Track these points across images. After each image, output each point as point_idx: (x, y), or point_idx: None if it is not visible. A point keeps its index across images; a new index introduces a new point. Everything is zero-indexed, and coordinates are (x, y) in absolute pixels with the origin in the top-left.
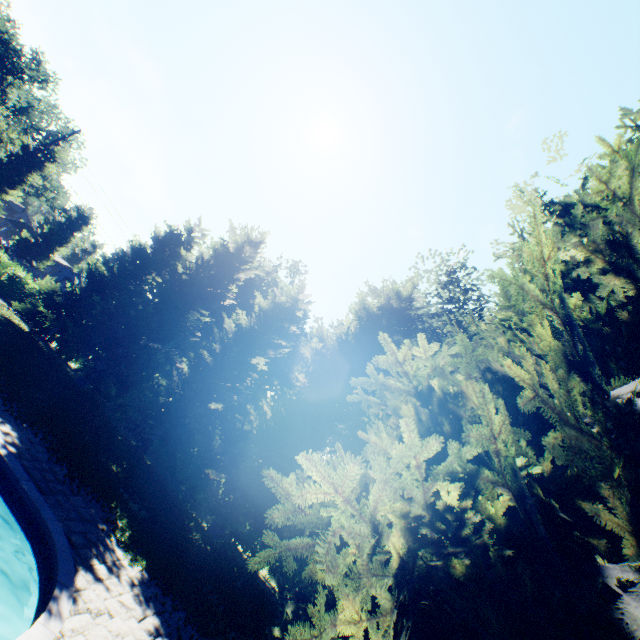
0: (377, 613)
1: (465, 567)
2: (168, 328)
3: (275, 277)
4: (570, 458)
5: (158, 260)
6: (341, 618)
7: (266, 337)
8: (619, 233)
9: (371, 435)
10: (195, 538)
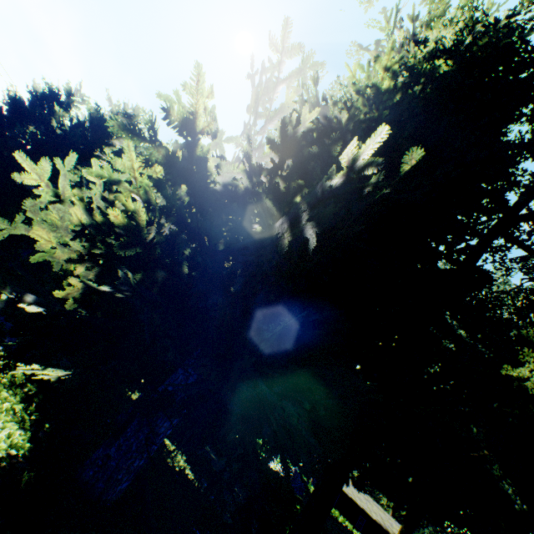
0: (68, 248)
1: (104, 220)
2: None
3: None
4: None
5: (35, 113)
6: (35, 232)
7: None
8: (297, 113)
9: None
10: None
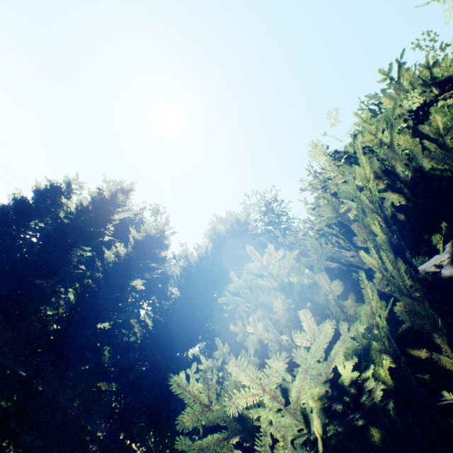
0: None
1: (379, 433)
2: (53, 265)
3: (142, 217)
4: (412, 319)
5: (40, 208)
6: None
7: (142, 262)
8: (388, 165)
9: (246, 327)
10: (93, 451)
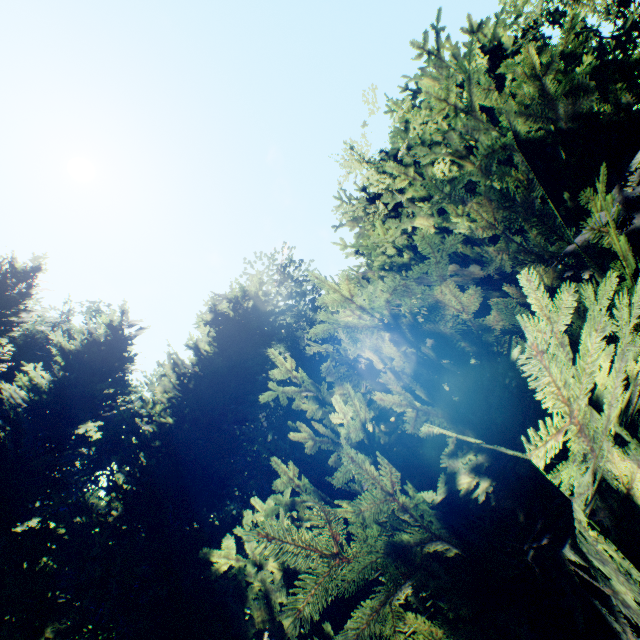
0: None
1: None
2: None
3: (68, 328)
4: None
5: None
6: None
7: (91, 388)
8: (471, 141)
9: (331, 416)
10: None
